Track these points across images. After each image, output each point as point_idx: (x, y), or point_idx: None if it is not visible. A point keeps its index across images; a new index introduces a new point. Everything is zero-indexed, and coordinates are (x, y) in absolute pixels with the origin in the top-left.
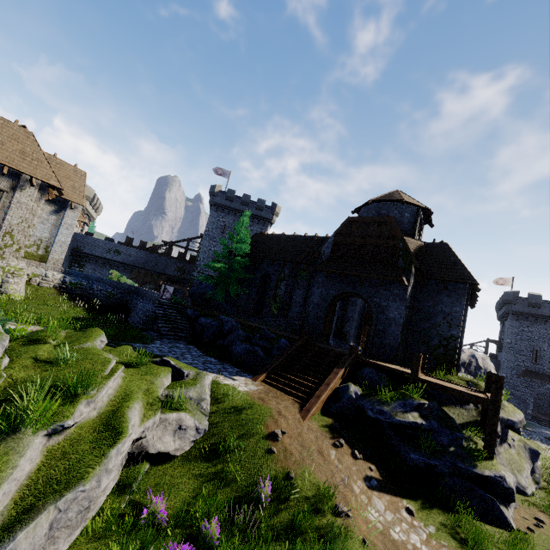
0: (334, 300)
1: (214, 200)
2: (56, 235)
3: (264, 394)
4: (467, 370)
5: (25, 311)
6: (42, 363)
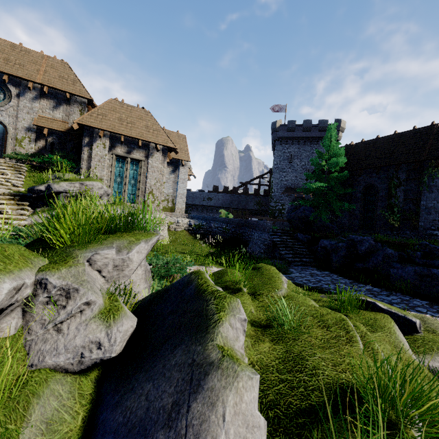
0: None
1: (277, 135)
2: (176, 190)
3: None
4: None
5: (175, 252)
6: (260, 328)
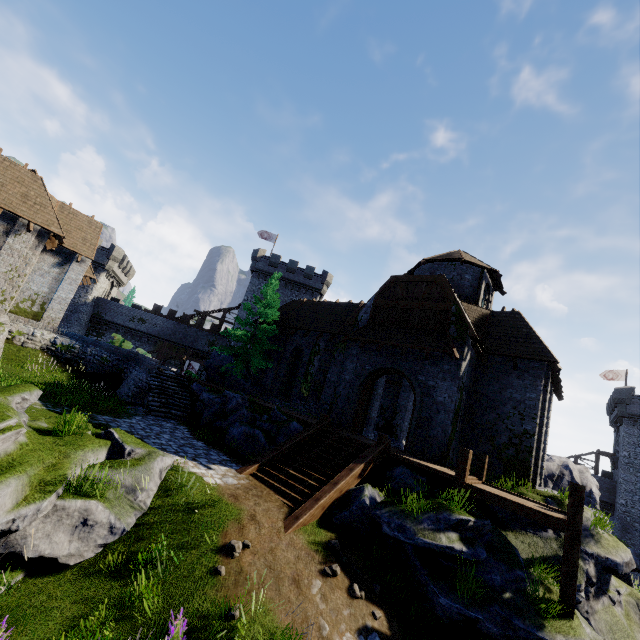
0: (370, 377)
1: (256, 266)
2: (56, 291)
3: (242, 491)
4: (557, 486)
5: None
6: None
